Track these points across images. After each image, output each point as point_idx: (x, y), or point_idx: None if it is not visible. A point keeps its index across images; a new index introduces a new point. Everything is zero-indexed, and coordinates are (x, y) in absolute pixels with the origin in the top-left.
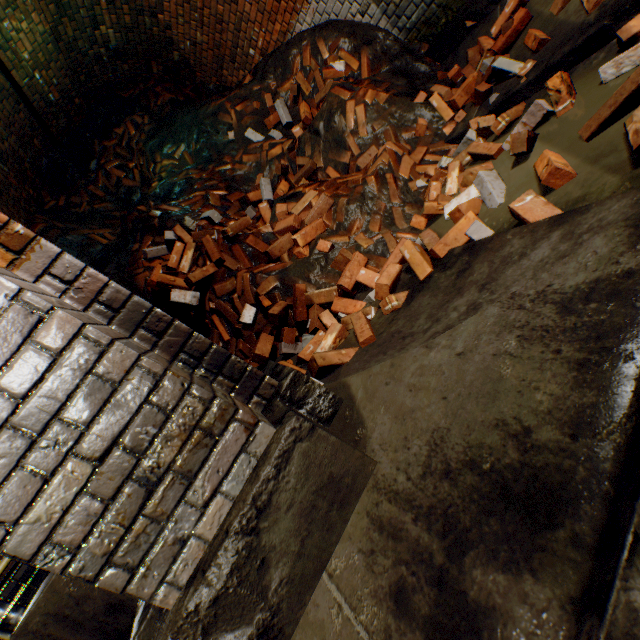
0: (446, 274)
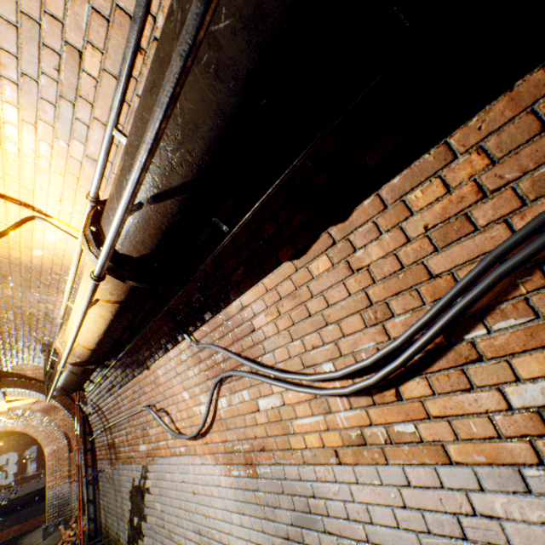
0: (55, 543)
